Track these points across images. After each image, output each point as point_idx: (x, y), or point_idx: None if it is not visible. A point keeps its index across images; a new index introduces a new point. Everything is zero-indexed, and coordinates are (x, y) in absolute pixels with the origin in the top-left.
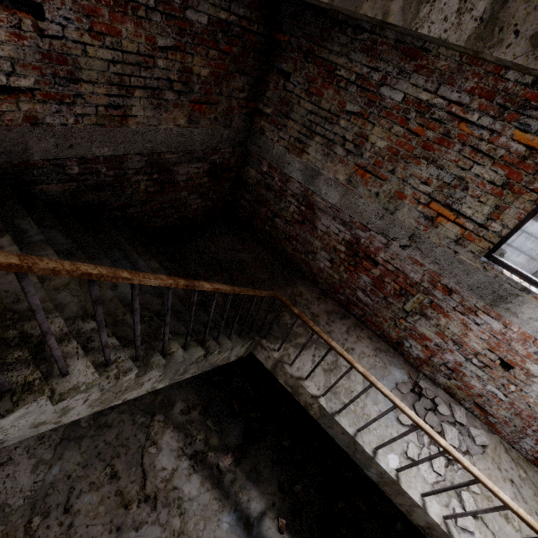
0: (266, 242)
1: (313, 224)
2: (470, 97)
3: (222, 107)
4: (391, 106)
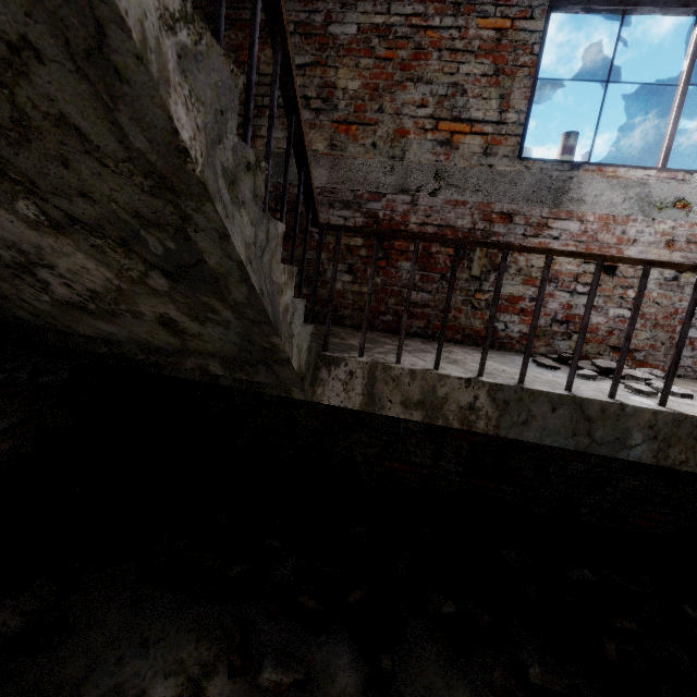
0: None
1: (303, 230)
2: (423, 5)
3: None
4: (348, 42)
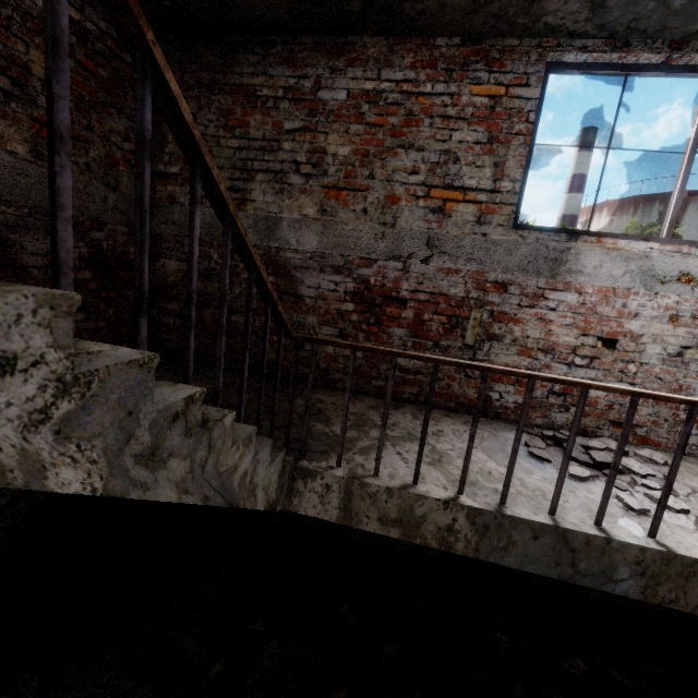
0: (228, 364)
1: (294, 294)
2: (414, 71)
3: (96, 152)
4: (338, 107)
